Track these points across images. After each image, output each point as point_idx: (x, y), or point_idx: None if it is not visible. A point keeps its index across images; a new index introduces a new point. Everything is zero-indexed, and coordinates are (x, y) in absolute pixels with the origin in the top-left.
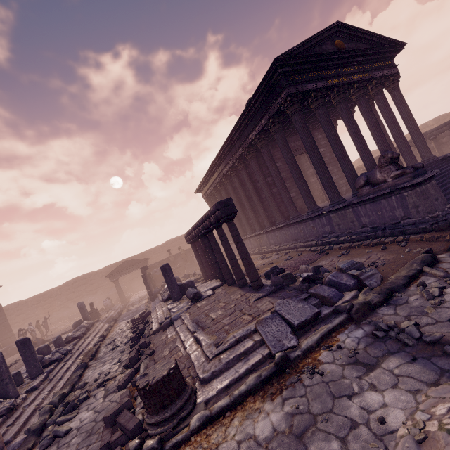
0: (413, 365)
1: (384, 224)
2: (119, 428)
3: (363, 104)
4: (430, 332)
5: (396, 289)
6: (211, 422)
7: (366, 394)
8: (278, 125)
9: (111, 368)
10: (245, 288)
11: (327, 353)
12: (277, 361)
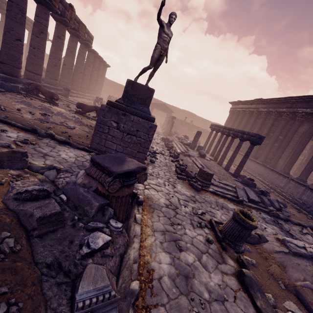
0: (280, 231)
1: (310, 206)
2: (184, 173)
3: None
4: (292, 233)
5: (291, 222)
6: (214, 194)
7: (263, 224)
8: None
9: (161, 150)
10: (227, 171)
11: (255, 211)
12: (240, 199)
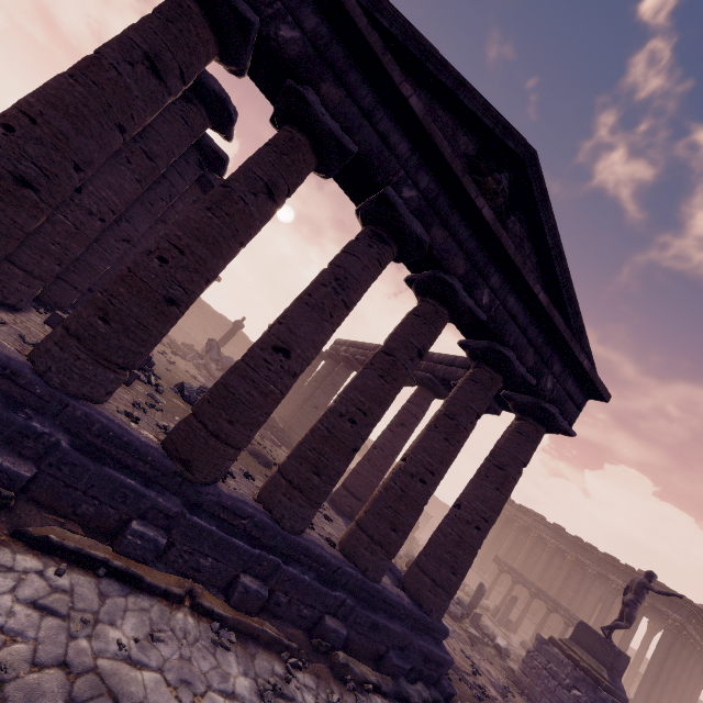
0: None
1: None
2: None
3: (690, 661)
4: None
5: None
6: None
7: None
8: (646, 611)
9: None
10: None
11: None
12: None
